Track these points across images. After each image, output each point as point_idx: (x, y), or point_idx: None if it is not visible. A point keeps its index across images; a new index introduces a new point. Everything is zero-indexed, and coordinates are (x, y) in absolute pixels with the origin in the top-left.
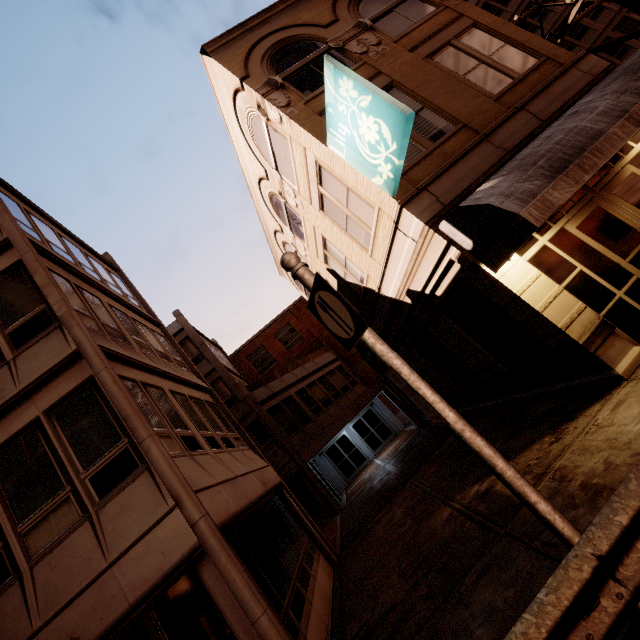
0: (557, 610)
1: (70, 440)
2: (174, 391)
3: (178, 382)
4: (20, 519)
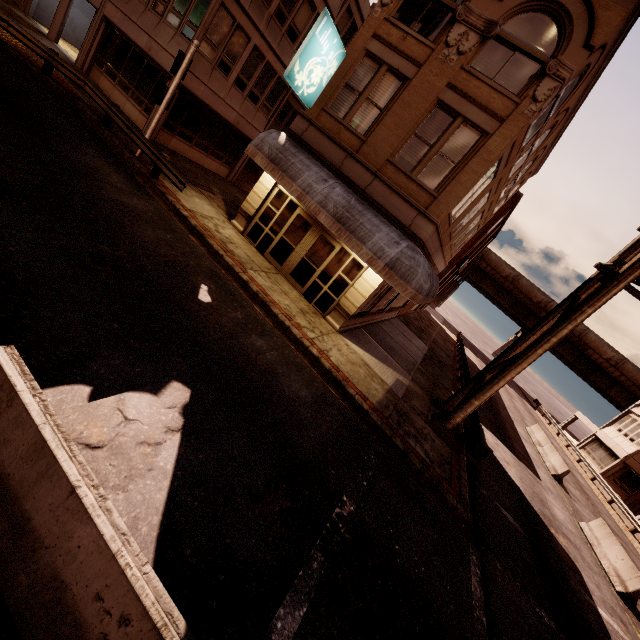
0: (126, 121)
1: (195, 6)
2: (259, 49)
3: (274, 51)
4: (173, 6)
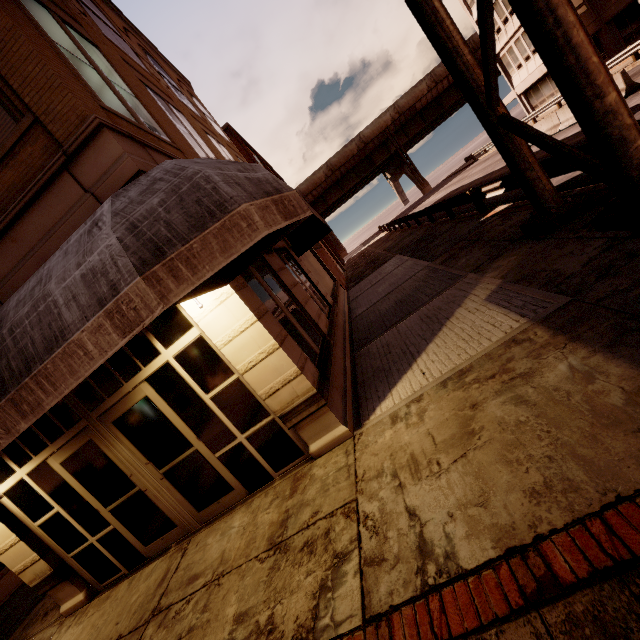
0: None
1: None
2: None
3: None
4: None
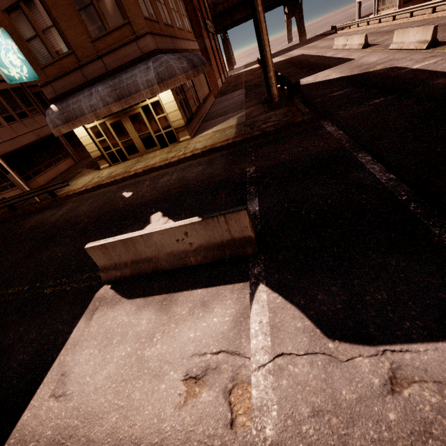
0: (15, 197)
1: None
2: None
3: None
4: None
